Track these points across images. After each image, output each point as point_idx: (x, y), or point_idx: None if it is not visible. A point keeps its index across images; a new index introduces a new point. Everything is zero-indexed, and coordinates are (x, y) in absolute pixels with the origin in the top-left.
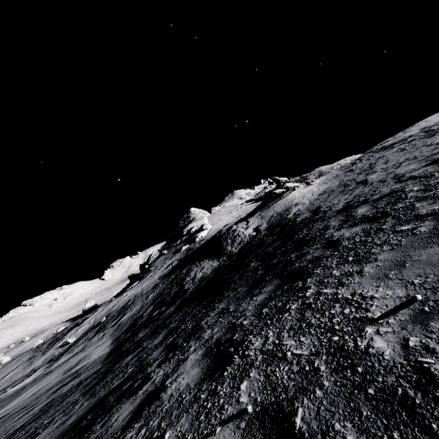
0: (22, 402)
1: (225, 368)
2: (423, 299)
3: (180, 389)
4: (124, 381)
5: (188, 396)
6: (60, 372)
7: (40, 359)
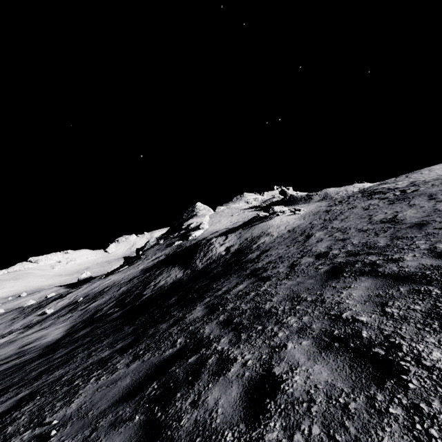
0: None
1: None
2: (57, 423)
3: None
4: None
5: None
6: (17, 346)
7: (20, 322)
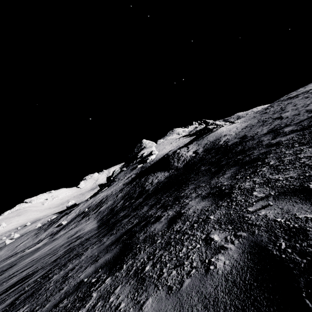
0: (44, 253)
1: (230, 195)
2: None
3: (199, 209)
4: (137, 223)
5: (211, 207)
6: (64, 238)
7: (44, 234)
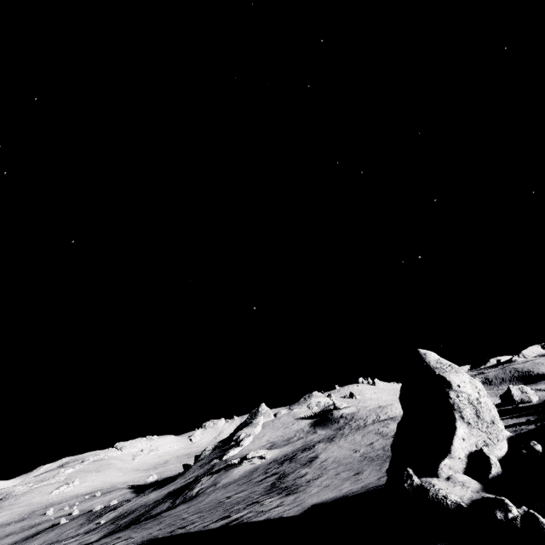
0: None
1: None
2: None
3: None
4: None
5: None
6: (78, 542)
7: (85, 527)
